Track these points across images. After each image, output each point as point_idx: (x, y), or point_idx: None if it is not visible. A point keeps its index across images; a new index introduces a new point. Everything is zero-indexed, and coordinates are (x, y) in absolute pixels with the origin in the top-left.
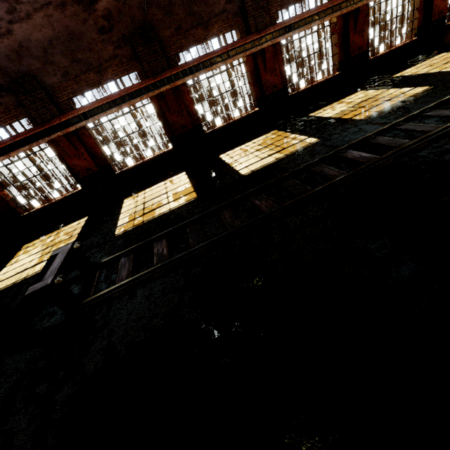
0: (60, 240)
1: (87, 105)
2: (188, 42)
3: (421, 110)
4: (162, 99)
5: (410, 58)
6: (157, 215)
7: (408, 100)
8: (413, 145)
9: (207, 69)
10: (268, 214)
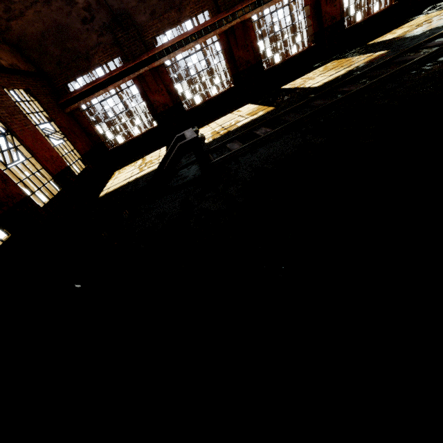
0: (149, 160)
1: (170, 41)
2: None
3: None
4: (231, 34)
5: None
6: (240, 125)
7: None
8: None
9: (273, 1)
10: (364, 87)
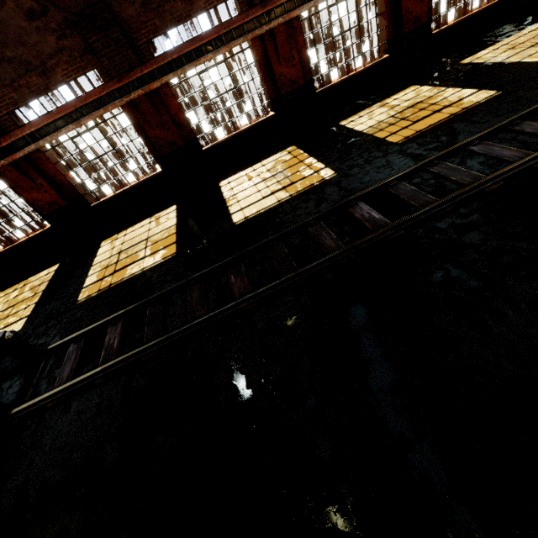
0: (23, 297)
1: (33, 123)
2: (163, 22)
3: (467, 142)
4: (136, 108)
5: (492, 28)
6: (126, 277)
7: (462, 114)
8: (434, 208)
9: (192, 64)
10: (235, 304)
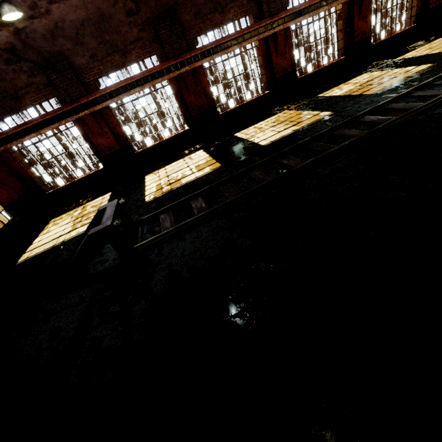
0: (88, 211)
1: (113, 85)
2: (205, 26)
3: (430, 80)
4: (181, 80)
5: (409, 44)
6: (184, 183)
7: (414, 75)
8: (427, 105)
9: (223, 52)
10: (300, 167)
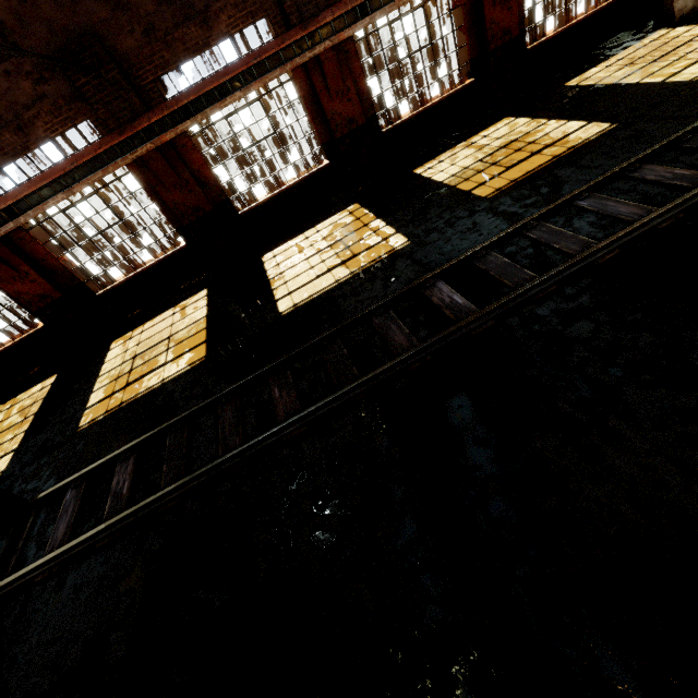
0: (9, 424)
1: (10, 194)
2: (174, 55)
3: (573, 195)
4: (145, 167)
5: (605, 37)
6: (142, 392)
7: (568, 156)
8: (532, 289)
9: (216, 107)
10: (279, 430)
